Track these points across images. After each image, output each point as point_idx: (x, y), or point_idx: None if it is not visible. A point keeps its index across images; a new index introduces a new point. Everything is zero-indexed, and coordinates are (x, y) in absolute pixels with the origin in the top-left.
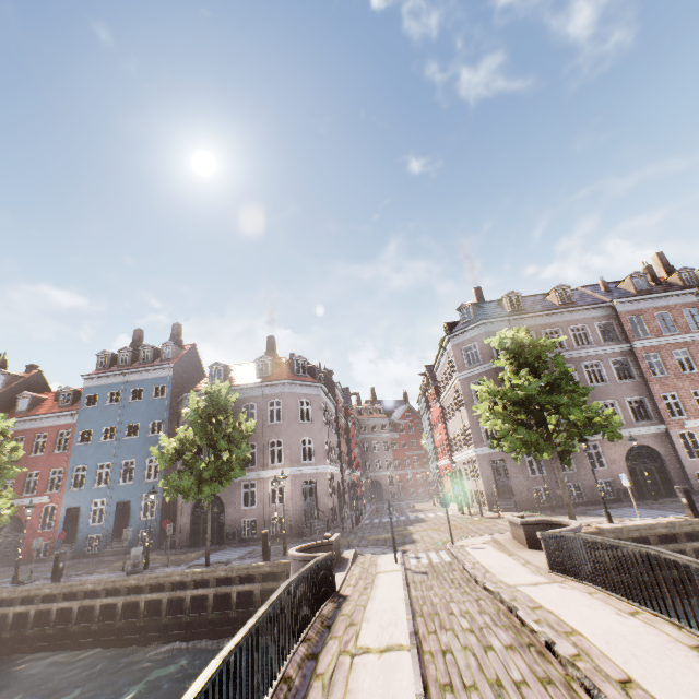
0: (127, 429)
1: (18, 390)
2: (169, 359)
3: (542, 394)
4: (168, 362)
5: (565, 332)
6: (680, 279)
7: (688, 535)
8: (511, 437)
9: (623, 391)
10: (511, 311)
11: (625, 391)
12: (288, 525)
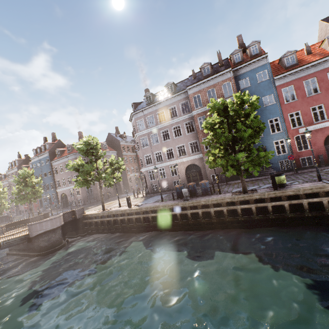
0: (44, 174)
1: (23, 164)
2: (48, 149)
3: (78, 168)
4: (48, 150)
5: (166, 112)
6: (232, 59)
7: (123, 214)
8: (76, 183)
9: (188, 139)
10: (147, 104)
11: (189, 139)
12: (82, 202)
